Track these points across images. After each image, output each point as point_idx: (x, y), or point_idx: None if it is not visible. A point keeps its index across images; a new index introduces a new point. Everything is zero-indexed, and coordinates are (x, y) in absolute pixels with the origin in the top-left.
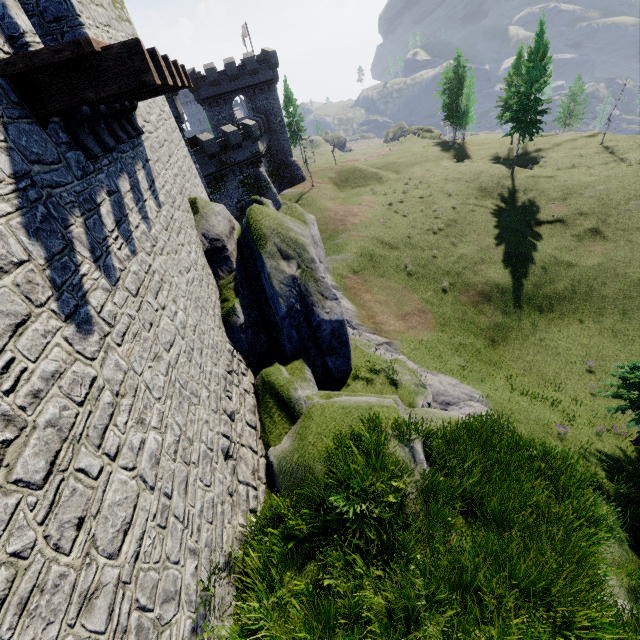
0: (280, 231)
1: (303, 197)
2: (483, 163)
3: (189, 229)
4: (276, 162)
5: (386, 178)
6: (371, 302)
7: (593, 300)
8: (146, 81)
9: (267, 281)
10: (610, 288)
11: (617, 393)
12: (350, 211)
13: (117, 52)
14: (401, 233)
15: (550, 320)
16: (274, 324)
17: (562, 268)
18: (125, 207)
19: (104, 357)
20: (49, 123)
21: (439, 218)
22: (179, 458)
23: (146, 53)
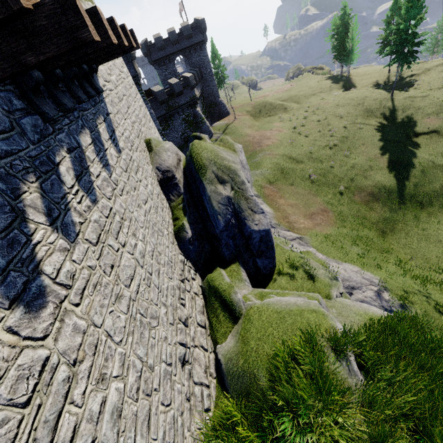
0: (216, 161)
1: (228, 127)
2: (367, 90)
3: (145, 165)
4: (208, 102)
5: (290, 108)
6: (284, 205)
7: None
8: (83, 38)
9: (208, 202)
10: None
11: None
12: (264, 135)
13: (49, 8)
14: (304, 150)
15: (430, 213)
16: (215, 235)
17: (439, 170)
18: (86, 160)
19: (59, 327)
20: (1, 92)
21: (334, 136)
22: (141, 394)
23: (80, 7)
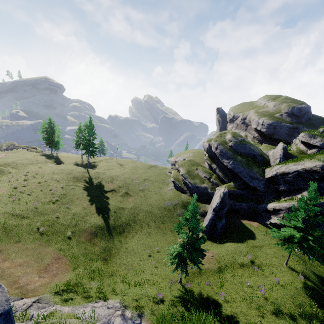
0: None
1: None
2: (72, 166)
3: None
4: None
5: (8, 171)
6: (11, 268)
7: (137, 222)
8: None
9: None
10: (140, 215)
11: (171, 262)
12: None
13: None
14: (29, 206)
15: (125, 236)
16: None
17: (122, 210)
18: None
19: None
20: None
21: (55, 194)
22: None
23: None
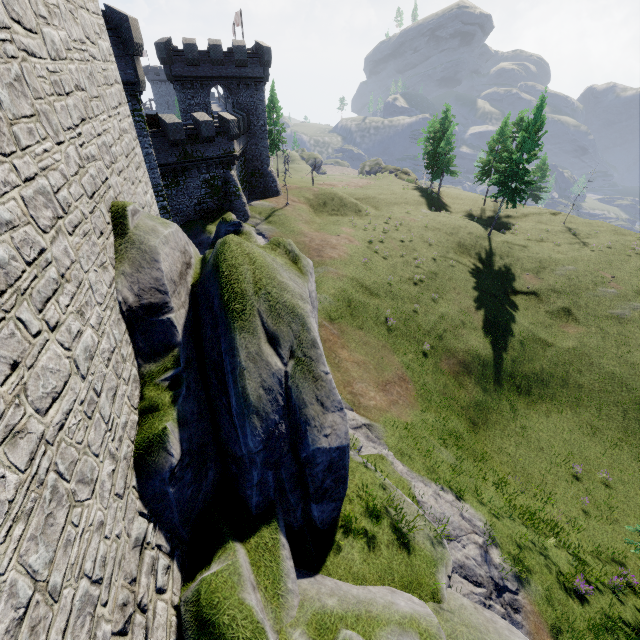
0: (270, 290)
1: (275, 213)
2: (461, 218)
3: (93, 272)
4: (250, 168)
5: (366, 212)
6: (348, 362)
7: (570, 387)
8: None
9: (237, 383)
10: (586, 377)
11: None
12: (328, 241)
13: None
14: (382, 278)
15: (529, 404)
16: (236, 455)
17: (539, 346)
18: None
19: None
20: None
21: (420, 268)
22: None
23: None
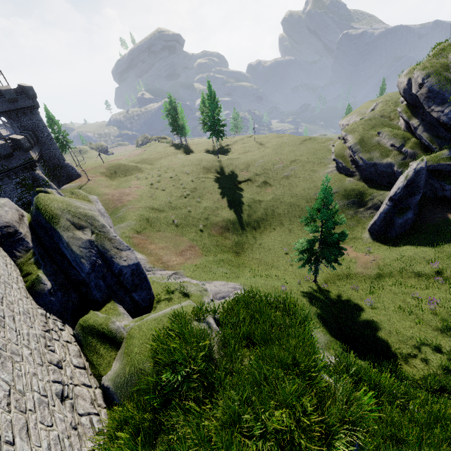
0: (70, 209)
1: (82, 188)
2: (201, 154)
3: None
4: (51, 165)
5: (144, 168)
6: (156, 250)
7: (276, 217)
8: None
9: (67, 249)
10: (281, 209)
11: (299, 258)
12: (124, 192)
13: None
14: (164, 201)
15: (261, 232)
16: (81, 281)
17: (257, 204)
18: None
19: None
20: None
21: (185, 188)
22: (13, 409)
23: None
